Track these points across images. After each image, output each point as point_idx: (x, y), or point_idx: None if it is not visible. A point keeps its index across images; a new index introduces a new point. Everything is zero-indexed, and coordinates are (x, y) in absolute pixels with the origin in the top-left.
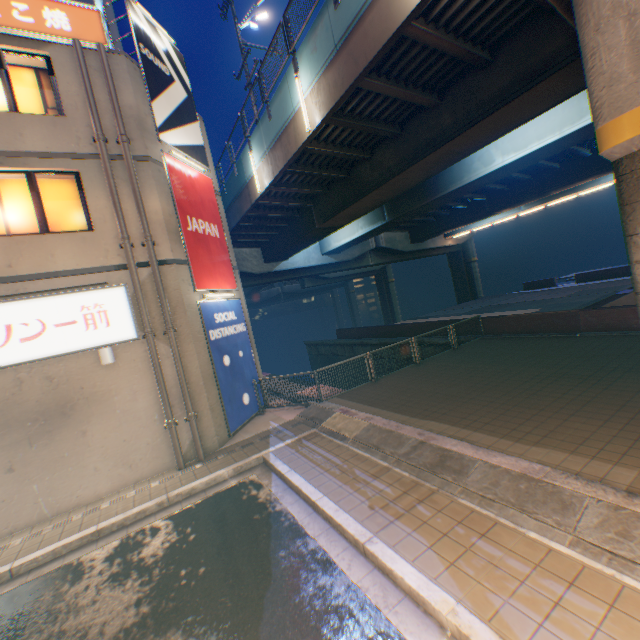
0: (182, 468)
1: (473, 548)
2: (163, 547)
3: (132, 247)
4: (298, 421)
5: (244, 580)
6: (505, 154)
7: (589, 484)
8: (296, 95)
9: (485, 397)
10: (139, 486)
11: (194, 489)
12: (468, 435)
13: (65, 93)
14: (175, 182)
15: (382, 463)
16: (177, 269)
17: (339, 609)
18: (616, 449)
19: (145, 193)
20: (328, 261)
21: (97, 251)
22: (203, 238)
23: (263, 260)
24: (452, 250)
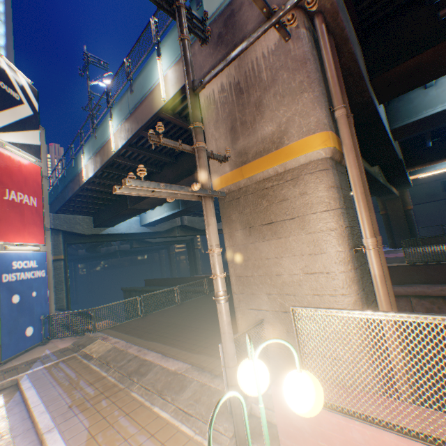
0: None
1: (115, 423)
2: None
3: None
4: (69, 348)
5: None
6: None
7: (202, 373)
8: (110, 129)
9: (197, 325)
10: None
11: None
12: (168, 349)
13: None
14: (2, 165)
15: (104, 374)
16: None
17: None
18: None
19: None
20: (145, 230)
21: None
22: (19, 205)
23: (93, 225)
24: None
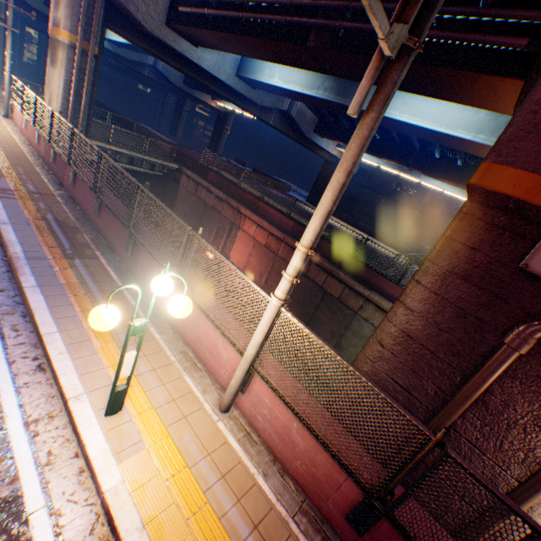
0: None
1: None
2: None
3: None
4: None
5: None
6: None
7: None
8: None
9: None
10: None
11: None
12: None
13: None
14: None
15: None
16: None
17: None
18: None
19: None
20: (106, 46)
21: None
22: None
23: (44, 2)
24: (218, 113)
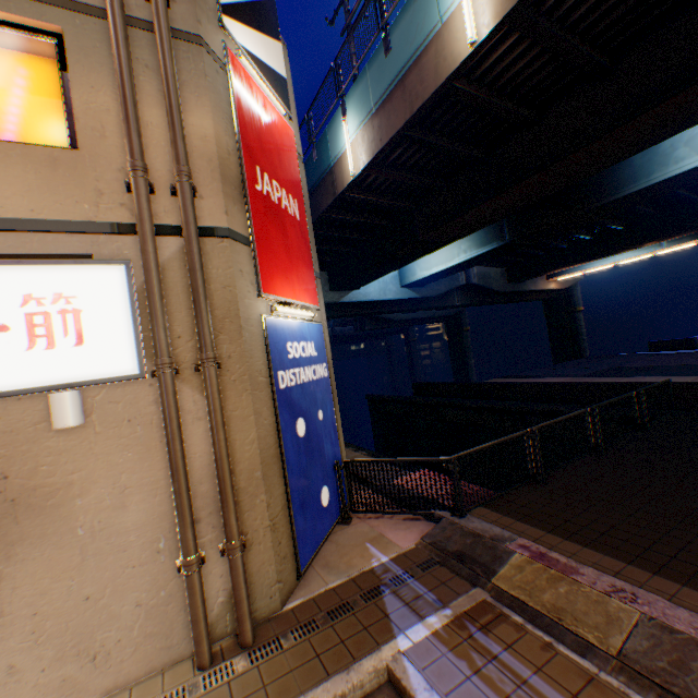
0: (204, 666)
1: None
2: None
3: (149, 189)
4: (428, 556)
5: None
6: None
7: None
8: None
9: None
10: None
11: None
12: None
13: None
14: (241, 103)
15: None
16: (232, 248)
17: None
18: None
19: (186, 99)
20: (408, 295)
21: (77, 190)
22: (277, 211)
23: (328, 287)
24: (552, 296)
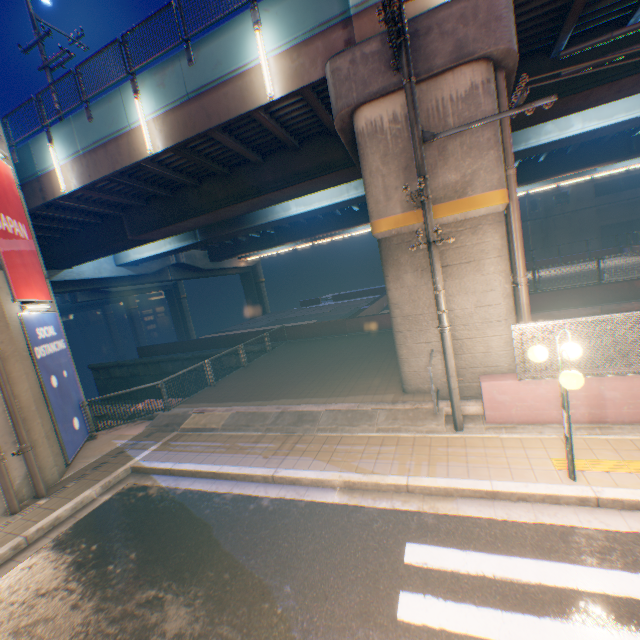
0: (18, 511)
1: (337, 450)
2: (61, 569)
3: None
4: (151, 431)
5: (186, 538)
6: (299, 206)
7: (378, 404)
8: (135, 113)
9: (309, 379)
10: None
11: (58, 519)
12: (310, 401)
13: None
14: None
15: (257, 433)
16: None
17: (274, 511)
18: (383, 388)
19: None
20: (125, 273)
21: None
22: (14, 239)
23: None
24: (245, 271)
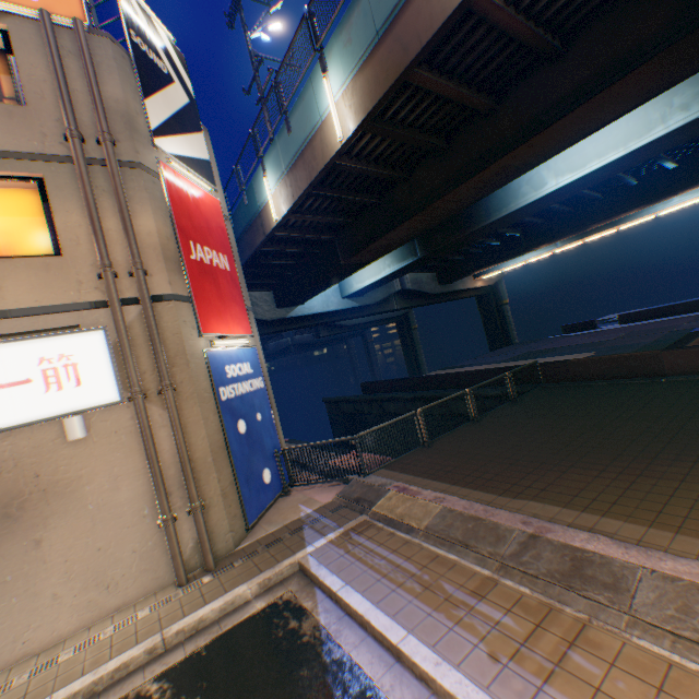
0: (183, 584)
1: None
2: None
3: (115, 277)
4: (338, 504)
5: None
6: (559, 175)
7: None
8: (324, 99)
9: (589, 464)
10: (119, 617)
11: (202, 621)
12: (596, 523)
13: (27, 77)
14: (174, 198)
15: (481, 571)
16: (177, 307)
17: None
18: None
19: (134, 208)
20: (349, 305)
21: (65, 283)
22: (210, 270)
23: (275, 305)
24: (482, 292)
